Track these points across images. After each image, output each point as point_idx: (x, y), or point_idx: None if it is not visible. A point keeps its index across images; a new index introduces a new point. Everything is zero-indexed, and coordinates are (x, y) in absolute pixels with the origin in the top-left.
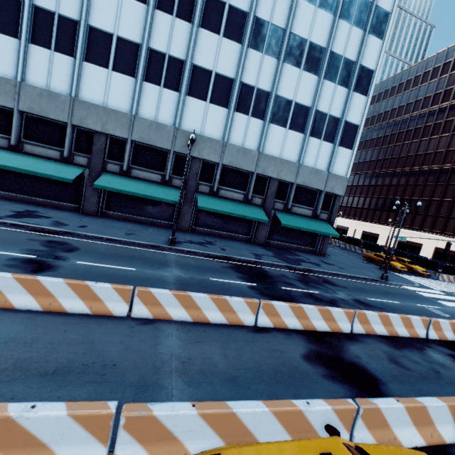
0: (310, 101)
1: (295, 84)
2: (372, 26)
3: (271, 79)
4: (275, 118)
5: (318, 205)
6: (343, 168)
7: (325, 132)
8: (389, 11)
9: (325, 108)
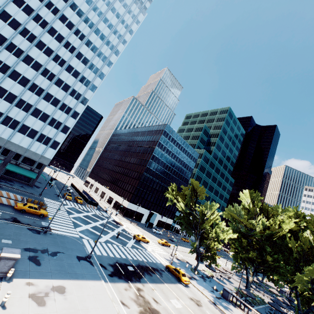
0: (39, 129)
1: (33, 122)
2: (72, 115)
3: (23, 118)
4: (20, 131)
5: (34, 166)
6: (50, 155)
7: (44, 141)
8: (80, 113)
9: (46, 133)
